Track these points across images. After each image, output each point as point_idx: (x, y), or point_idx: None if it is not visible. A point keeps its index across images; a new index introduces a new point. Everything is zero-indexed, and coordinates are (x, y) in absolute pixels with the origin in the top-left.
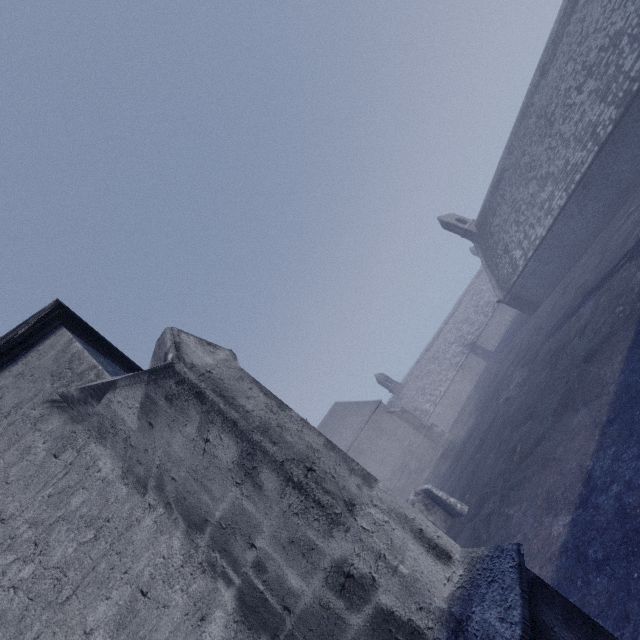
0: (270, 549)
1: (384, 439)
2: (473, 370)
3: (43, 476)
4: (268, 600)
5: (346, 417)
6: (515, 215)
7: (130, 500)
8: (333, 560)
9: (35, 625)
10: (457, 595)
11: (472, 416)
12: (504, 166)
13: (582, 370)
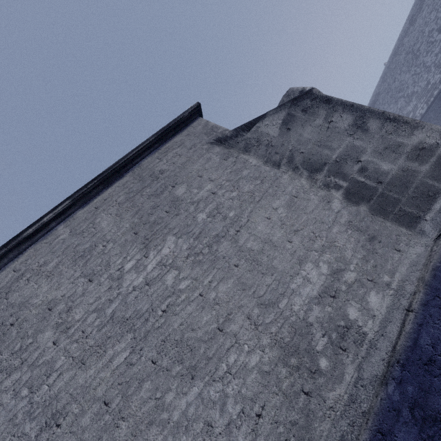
0: (371, 158)
1: None
2: None
3: (223, 166)
4: (367, 184)
5: None
6: None
7: (272, 171)
8: (412, 146)
9: (248, 208)
10: None
11: None
12: (379, 91)
13: None
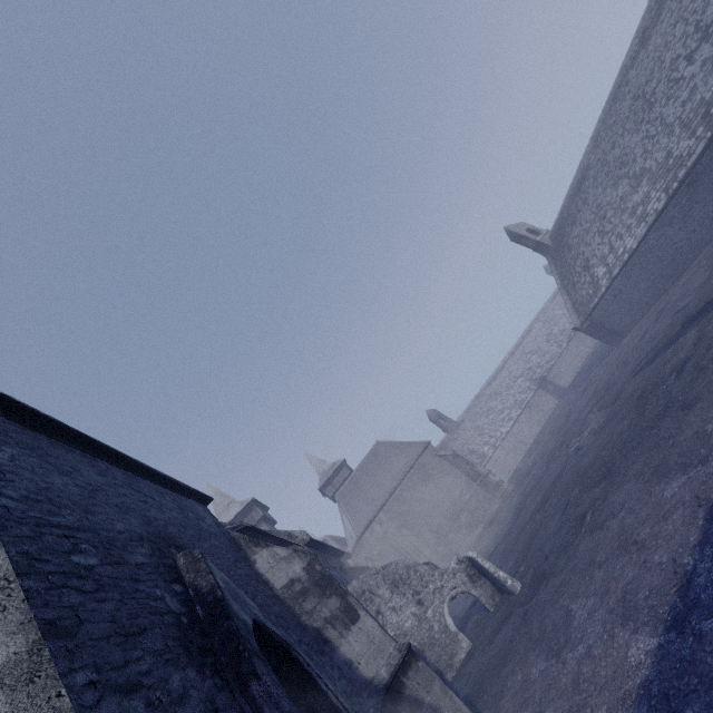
0: None
1: (431, 487)
2: (541, 409)
3: None
4: None
5: (388, 459)
6: (599, 223)
7: None
8: None
9: None
10: None
11: (536, 465)
12: (588, 163)
13: (680, 420)
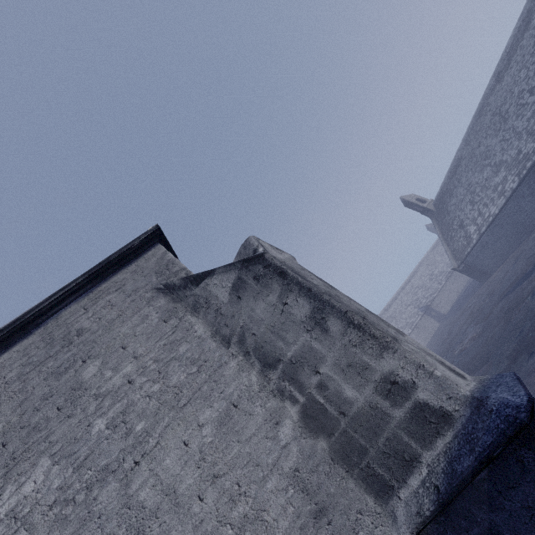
0: (331, 373)
1: None
2: (427, 329)
3: (158, 333)
4: (327, 409)
5: None
6: (470, 196)
7: (219, 350)
8: (382, 374)
9: (165, 418)
10: (475, 391)
11: None
12: (461, 155)
13: None
